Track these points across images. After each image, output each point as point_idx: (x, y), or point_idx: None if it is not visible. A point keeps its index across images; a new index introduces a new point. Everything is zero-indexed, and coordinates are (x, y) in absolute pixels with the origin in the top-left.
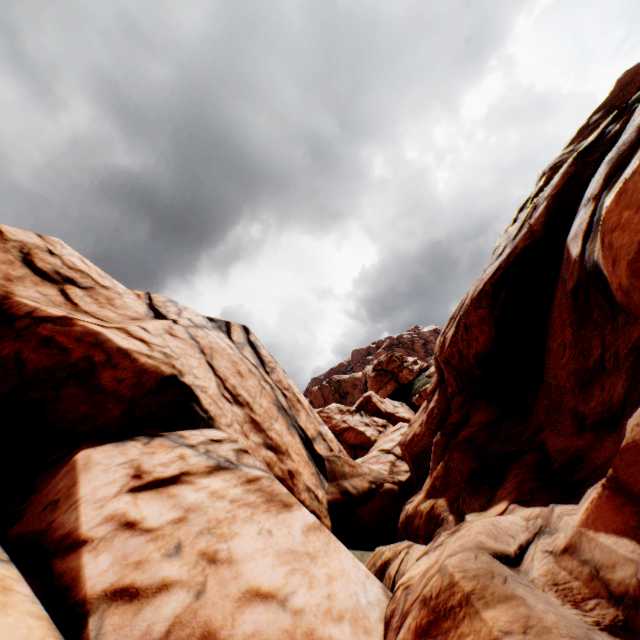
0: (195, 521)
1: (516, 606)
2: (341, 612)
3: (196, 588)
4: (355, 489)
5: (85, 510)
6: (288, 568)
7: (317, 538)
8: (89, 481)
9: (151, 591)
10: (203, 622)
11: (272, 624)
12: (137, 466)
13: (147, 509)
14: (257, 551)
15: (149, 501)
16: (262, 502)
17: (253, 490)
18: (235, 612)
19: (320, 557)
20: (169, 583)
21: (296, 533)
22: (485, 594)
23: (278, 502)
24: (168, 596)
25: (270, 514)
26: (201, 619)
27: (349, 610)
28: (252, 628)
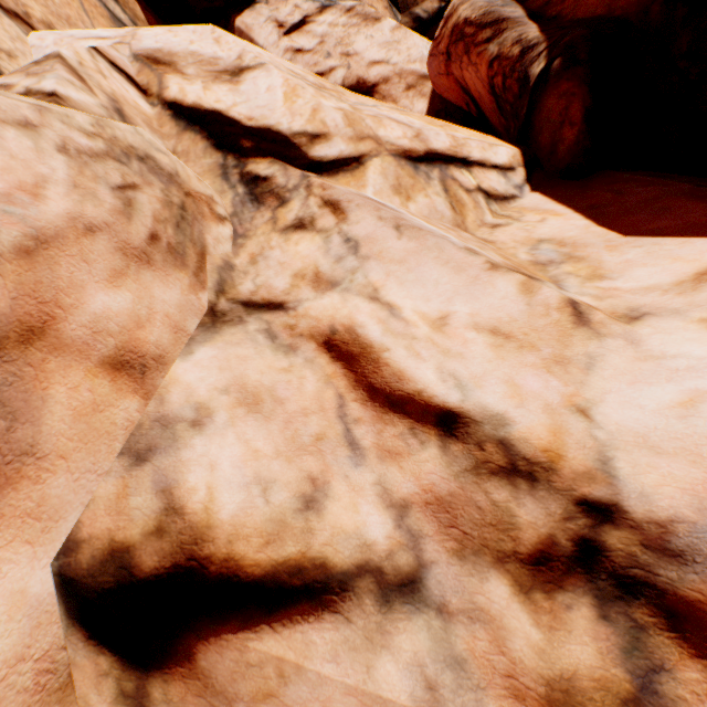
0: (329, 42)
1: (471, 2)
2: (415, 61)
3: (346, 67)
4: (426, 14)
5: (271, 51)
6: (386, 51)
7: (399, 34)
8: (259, 37)
9: (328, 73)
10: (355, 77)
11: (384, 71)
12: (275, 21)
13: (301, 43)
14: (368, 48)
15: (299, 39)
16: (361, 23)
17: (353, 17)
18: (367, 71)
19: (402, 42)
20: (334, 68)
21: (387, 34)
22: (463, 3)
23: (371, 20)
24: (336, 73)
25: (369, 28)
26: (354, 76)
27: (419, 59)
28: (376, 74)
